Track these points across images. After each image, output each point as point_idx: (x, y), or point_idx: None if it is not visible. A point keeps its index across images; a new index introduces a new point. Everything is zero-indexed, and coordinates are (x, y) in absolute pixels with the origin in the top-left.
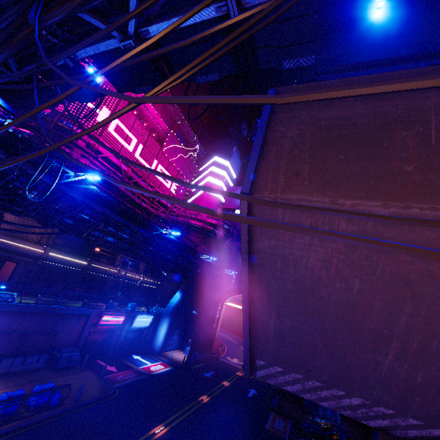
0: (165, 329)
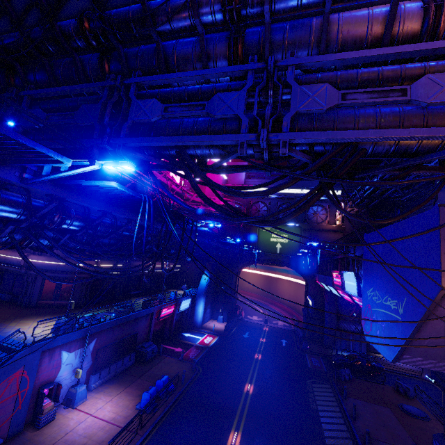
0: (202, 307)
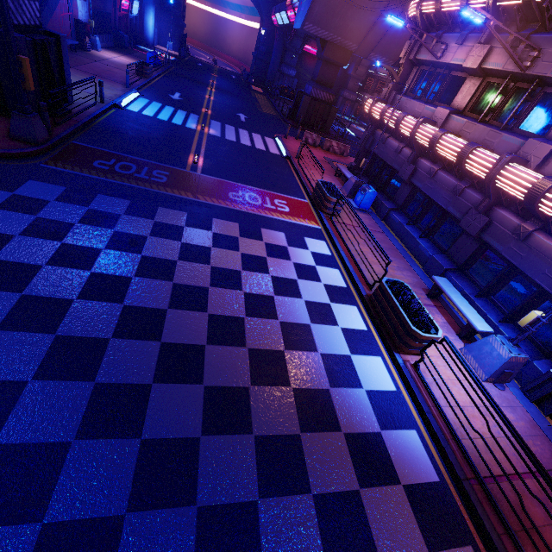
0: (153, 20)
